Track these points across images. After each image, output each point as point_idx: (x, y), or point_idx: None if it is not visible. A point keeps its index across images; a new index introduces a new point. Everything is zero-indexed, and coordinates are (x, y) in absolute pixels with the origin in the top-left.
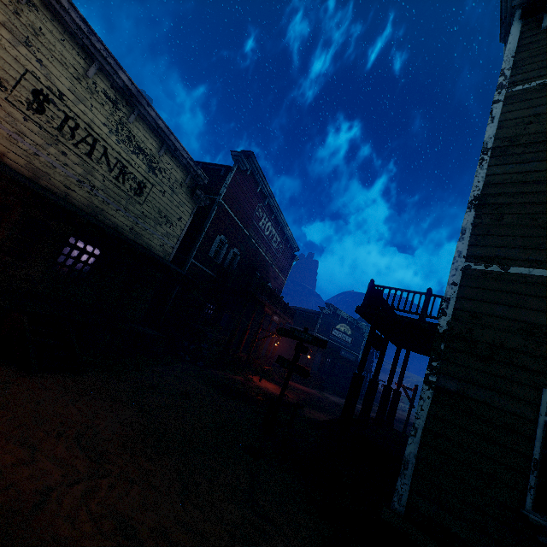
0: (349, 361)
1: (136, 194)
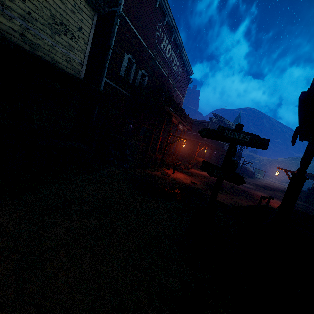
0: None
1: None
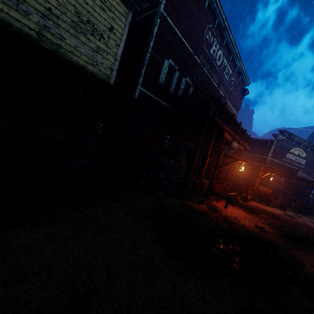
0: (306, 181)
1: None
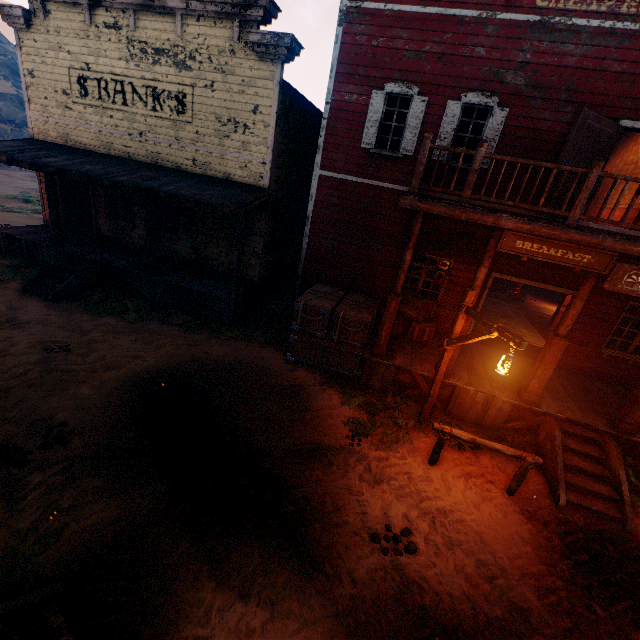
0: None
1: (180, 114)
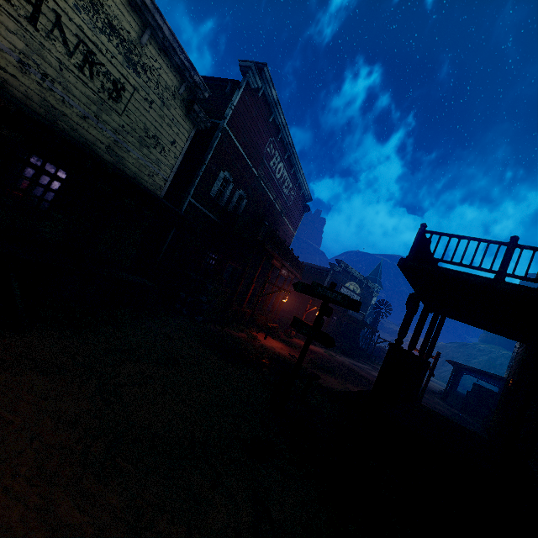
0: (356, 321)
1: (111, 98)
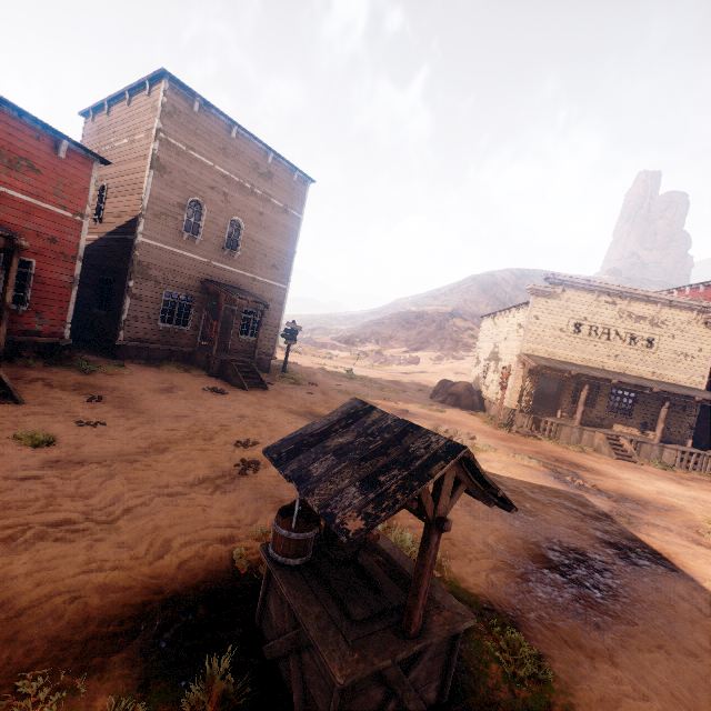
0: None
1: (647, 348)
